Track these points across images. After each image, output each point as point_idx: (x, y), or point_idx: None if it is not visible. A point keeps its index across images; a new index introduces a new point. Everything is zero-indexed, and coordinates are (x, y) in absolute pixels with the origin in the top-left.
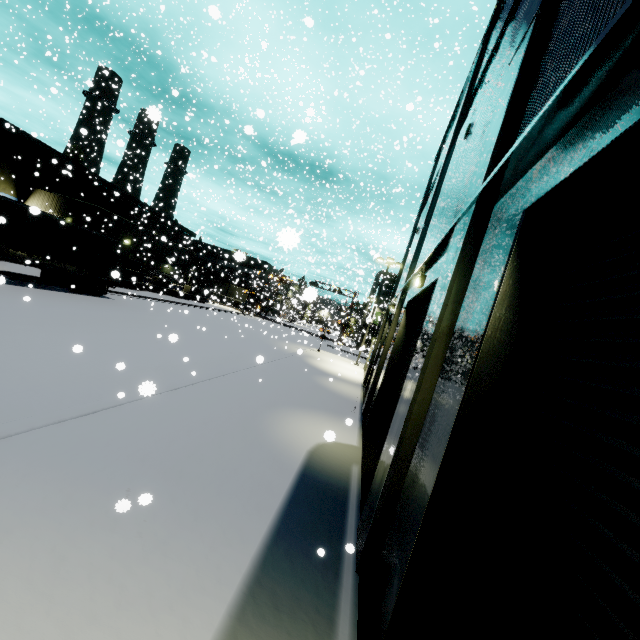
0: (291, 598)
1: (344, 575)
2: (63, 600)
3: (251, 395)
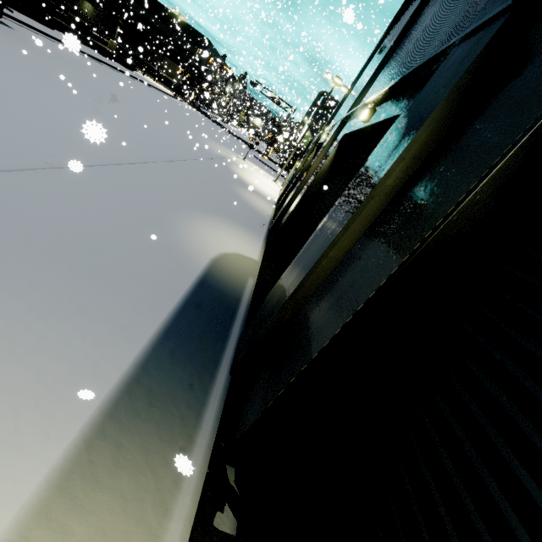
0: (166, 395)
1: (219, 376)
2: None
3: (166, 191)
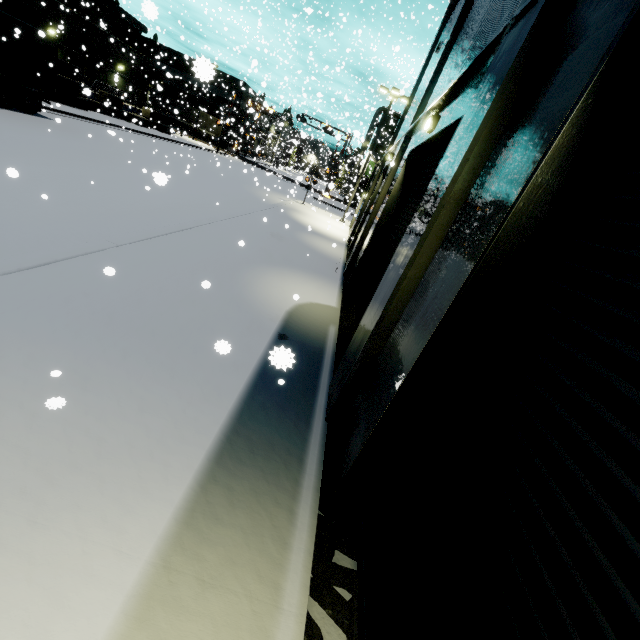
0: (266, 444)
1: (315, 423)
2: (40, 453)
3: (228, 251)
